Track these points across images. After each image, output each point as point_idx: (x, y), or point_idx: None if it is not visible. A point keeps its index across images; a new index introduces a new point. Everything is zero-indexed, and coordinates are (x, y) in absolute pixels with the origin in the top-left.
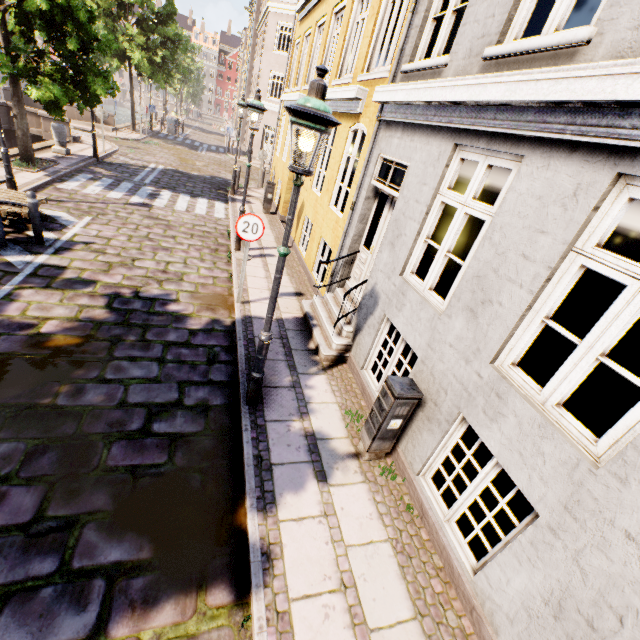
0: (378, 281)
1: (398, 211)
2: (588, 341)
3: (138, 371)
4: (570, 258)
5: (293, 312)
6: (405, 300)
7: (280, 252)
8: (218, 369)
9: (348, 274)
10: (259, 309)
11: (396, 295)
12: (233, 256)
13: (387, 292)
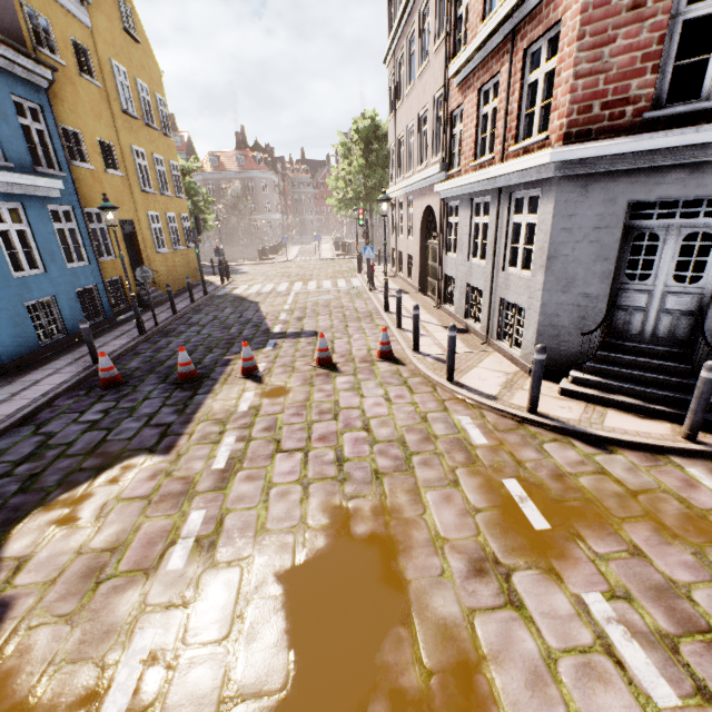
0: None
1: None
2: None
3: None
4: None
5: None
6: None
7: None
8: None
9: None
10: None
11: None
12: None
13: None
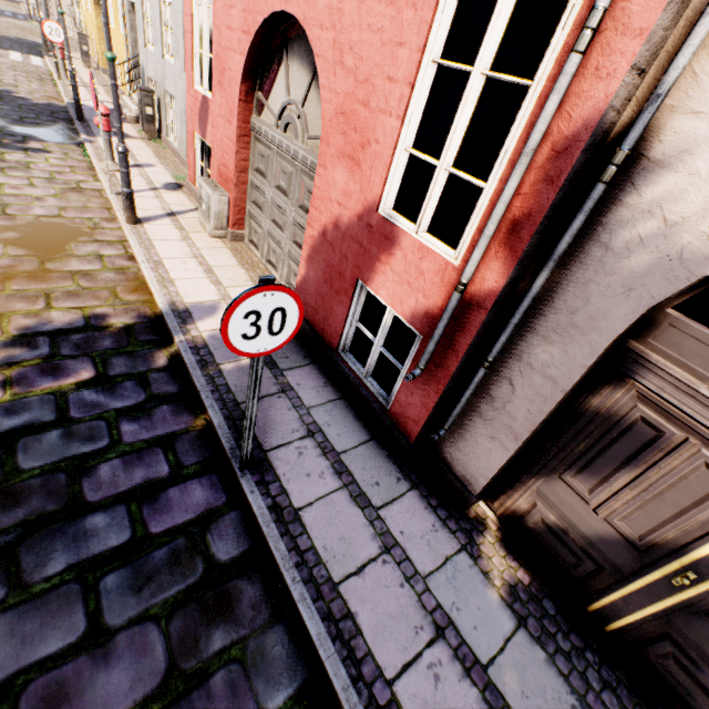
0: (142, 59)
1: (137, 10)
2: (169, 28)
3: (6, 108)
4: (162, 0)
5: (111, 108)
6: (148, 58)
7: (60, 12)
8: (59, 115)
9: (140, 75)
10: (84, 103)
11: (147, 59)
12: (58, 82)
13: (145, 62)
